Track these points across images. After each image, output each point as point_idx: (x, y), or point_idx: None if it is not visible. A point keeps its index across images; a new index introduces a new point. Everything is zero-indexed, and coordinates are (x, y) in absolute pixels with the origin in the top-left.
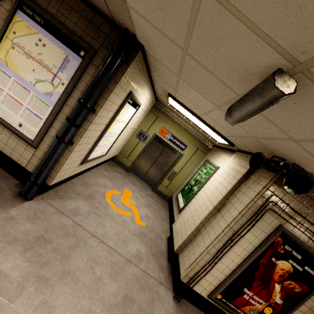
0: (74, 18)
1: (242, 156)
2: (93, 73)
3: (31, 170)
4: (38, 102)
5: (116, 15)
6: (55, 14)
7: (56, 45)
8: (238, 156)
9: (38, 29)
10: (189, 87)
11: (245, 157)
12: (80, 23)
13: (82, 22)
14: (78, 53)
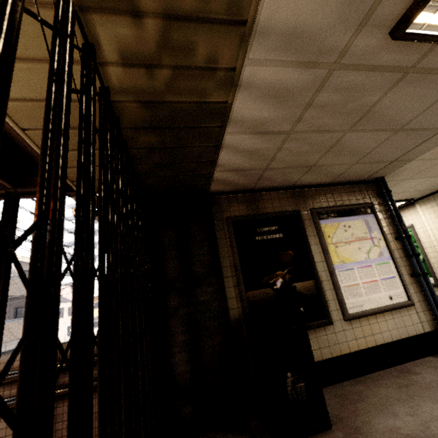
0: (345, 197)
1: (430, 199)
2: (383, 216)
3: (428, 328)
4: (381, 267)
5: (378, 174)
6: (335, 204)
7: (354, 220)
8: (425, 202)
9: (337, 221)
10: (411, 180)
11: (435, 197)
12: (350, 196)
13: (350, 195)
14: (367, 212)
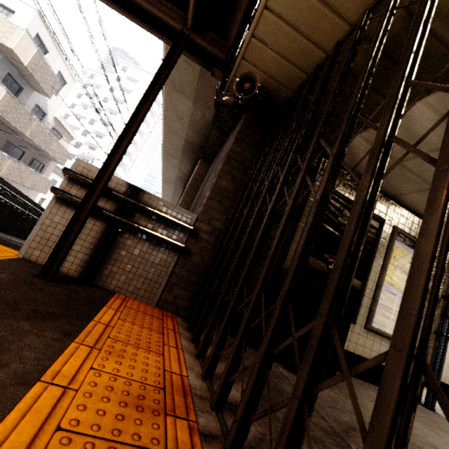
0: None
1: None
2: None
3: None
4: None
5: None
6: (415, 236)
7: None
8: None
9: (408, 250)
10: None
11: None
12: None
13: None
14: None
